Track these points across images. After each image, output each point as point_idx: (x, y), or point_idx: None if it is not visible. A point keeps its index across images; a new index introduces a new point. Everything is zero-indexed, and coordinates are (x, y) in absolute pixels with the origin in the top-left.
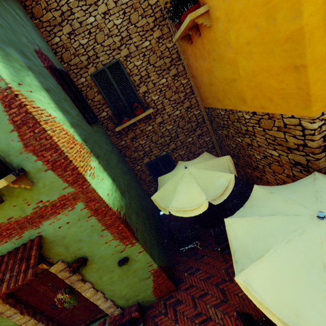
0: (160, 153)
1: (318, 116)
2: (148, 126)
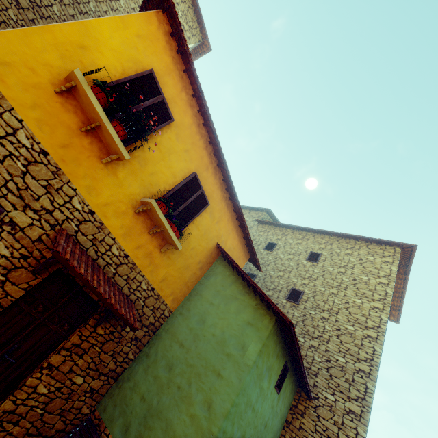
0: None
1: None
2: None
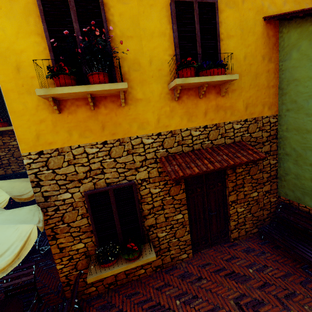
0: (19, 169)
1: (25, 155)
2: (13, 141)
